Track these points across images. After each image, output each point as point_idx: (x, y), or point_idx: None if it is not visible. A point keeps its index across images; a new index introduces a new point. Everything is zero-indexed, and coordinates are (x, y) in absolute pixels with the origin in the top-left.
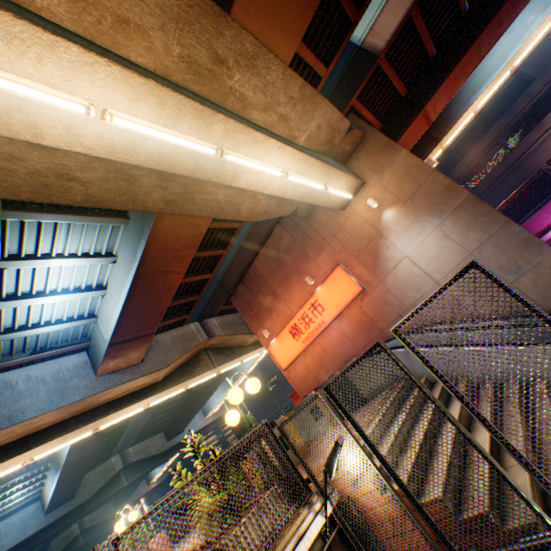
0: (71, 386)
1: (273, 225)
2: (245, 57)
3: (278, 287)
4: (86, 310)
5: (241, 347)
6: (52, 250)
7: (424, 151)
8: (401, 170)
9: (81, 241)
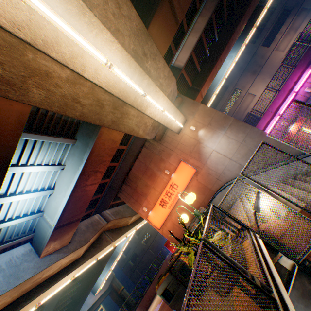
0: (22, 268)
1: (140, 148)
2: (153, 54)
3: (148, 181)
4: (36, 207)
5: (125, 226)
6: (28, 161)
7: None
8: (202, 113)
9: (46, 155)
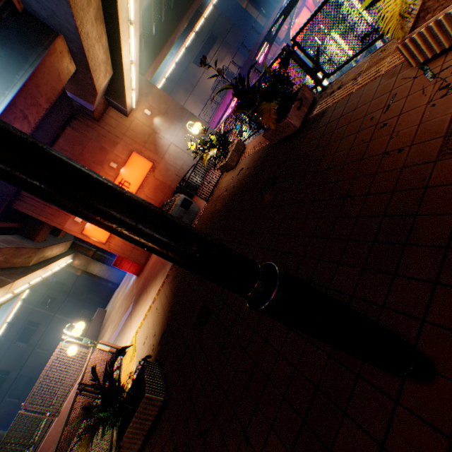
0: None
1: (60, 129)
2: None
3: None
4: None
5: (26, 267)
6: None
7: None
8: (158, 98)
9: None
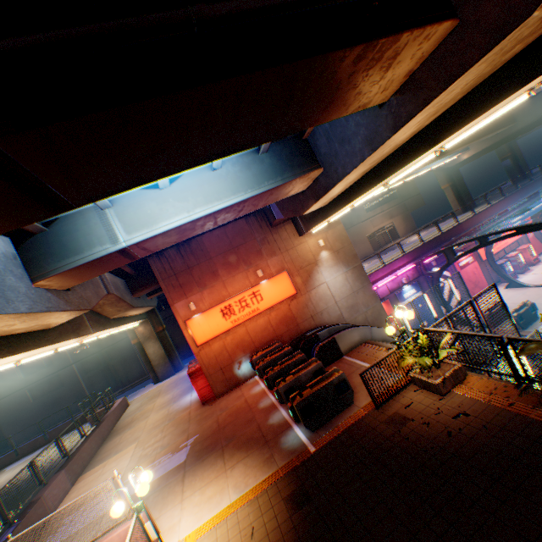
0: (9, 284)
1: None
2: None
3: (222, 268)
4: None
5: (108, 318)
6: None
7: None
8: (338, 234)
9: None
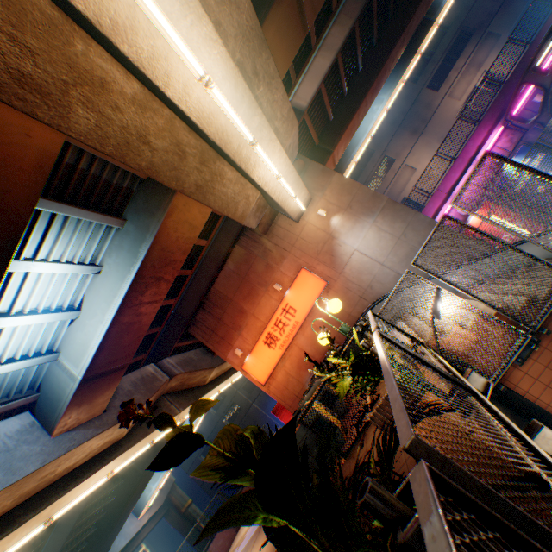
0: (19, 455)
1: (230, 247)
2: (268, 76)
3: (245, 303)
4: (45, 344)
5: (200, 387)
6: (37, 254)
7: None
8: (338, 187)
9: (69, 244)
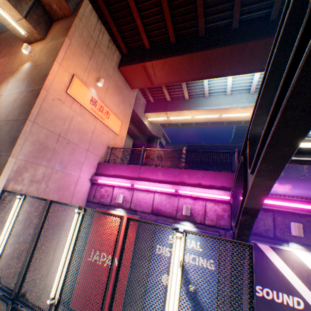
0: None
1: None
2: None
3: None
4: None
5: None
6: None
7: (159, 109)
8: (54, 48)
9: None
